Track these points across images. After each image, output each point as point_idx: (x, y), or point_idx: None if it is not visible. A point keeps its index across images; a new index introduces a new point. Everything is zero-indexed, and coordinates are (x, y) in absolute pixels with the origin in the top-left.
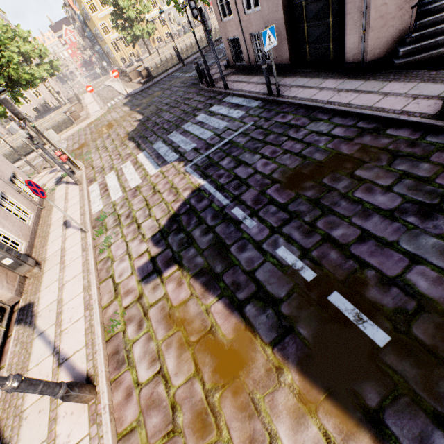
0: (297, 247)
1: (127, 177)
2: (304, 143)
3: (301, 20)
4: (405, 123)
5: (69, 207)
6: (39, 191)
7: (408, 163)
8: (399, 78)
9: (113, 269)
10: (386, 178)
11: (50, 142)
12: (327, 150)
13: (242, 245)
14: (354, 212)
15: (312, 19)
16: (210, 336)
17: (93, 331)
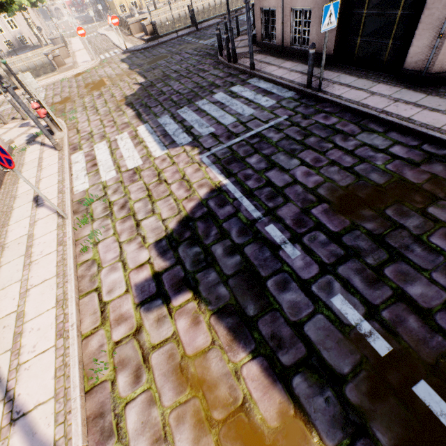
0: (361, 300)
1: (124, 153)
2: (356, 156)
3: (361, 4)
4: None
5: (42, 178)
6: (5, 158)
7: None
8: None
9: (100, 279)
10: None
11: (26, 88)
12: (386, 172)
13: (283, 282)
14: (434, 265)
15: (376, 5)
16: (243, 416)
17: (67, 374)
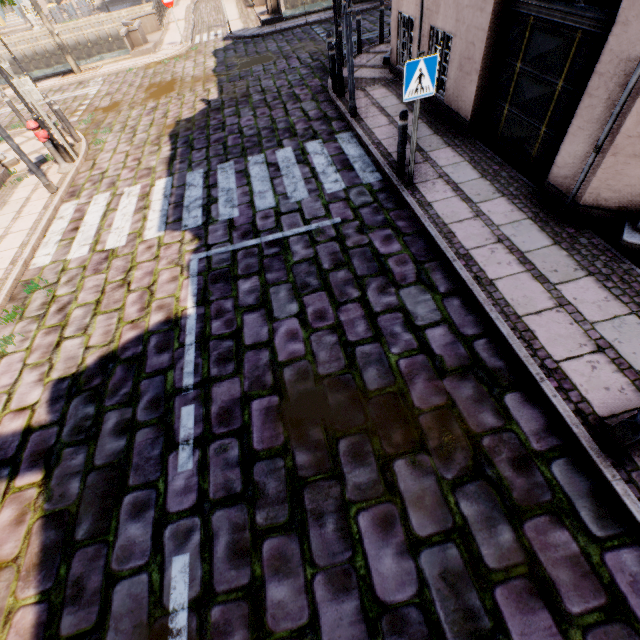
0: (205, 575)
1: (116, 220)
2: (374, 327)
3: (516, 51)
4: (545, 399)
5: (10, 233)
6: None
7: (485, 507)
8: (610, 275)
9: None
10: (429, 517)
11: (23, 100)
12: (392, 372)
13: (142, 504)
14: (331, 562)
15: (533, 60)
16: None
17: None
